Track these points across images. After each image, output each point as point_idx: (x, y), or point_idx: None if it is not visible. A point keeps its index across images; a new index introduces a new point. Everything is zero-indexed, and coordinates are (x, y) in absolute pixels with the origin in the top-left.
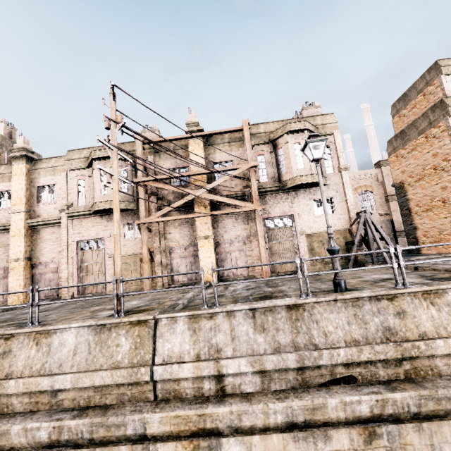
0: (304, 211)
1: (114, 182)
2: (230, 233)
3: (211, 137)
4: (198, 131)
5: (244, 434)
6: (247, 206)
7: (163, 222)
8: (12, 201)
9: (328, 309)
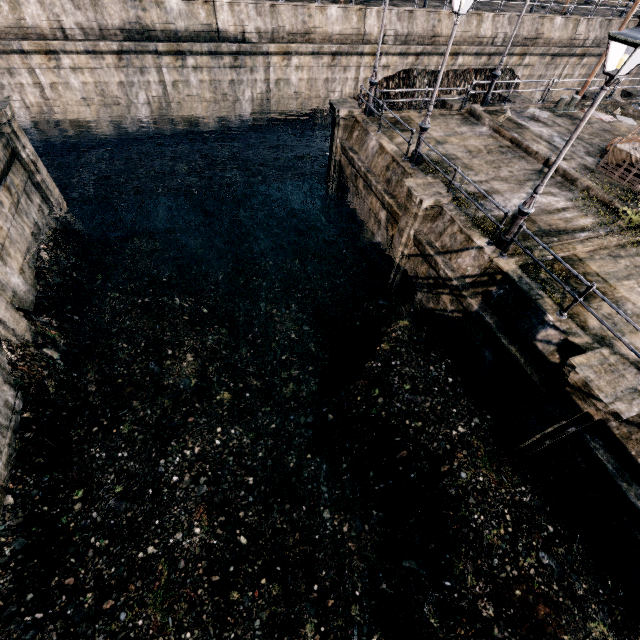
0: None
1: None
2: None
3: None
4: None
5: (387, 56)
6: None
7: None
8: None
9: (421, 15)
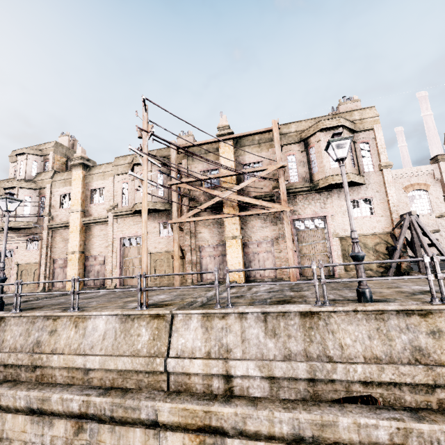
0: (337, 212)
1: (143, 186)
2: (258, 234)
3: (241, 139)
4: (228, 134)
5: (249, 438)
6: (275, 207)
7: (194, 222)
8: (71, 202)
9: (347, 319)
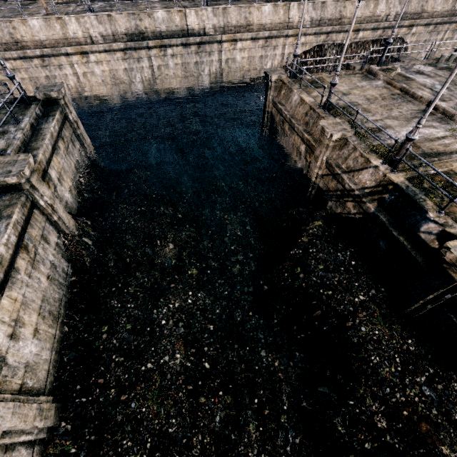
0: None
1: None
2: None
3: None
4: None
5: (305, 36)
6: None
7: None
8: None
9: (330, 4)
